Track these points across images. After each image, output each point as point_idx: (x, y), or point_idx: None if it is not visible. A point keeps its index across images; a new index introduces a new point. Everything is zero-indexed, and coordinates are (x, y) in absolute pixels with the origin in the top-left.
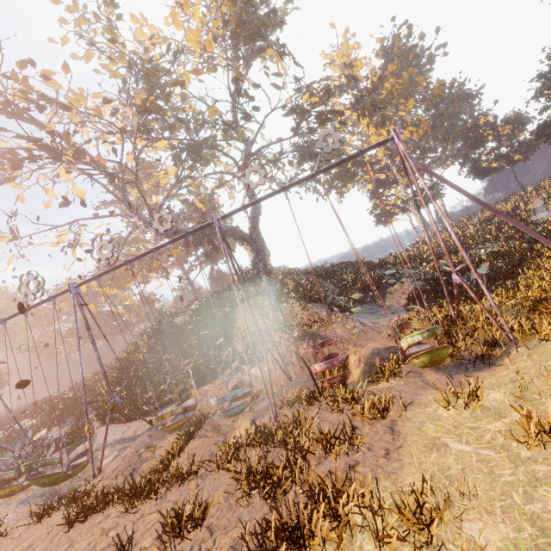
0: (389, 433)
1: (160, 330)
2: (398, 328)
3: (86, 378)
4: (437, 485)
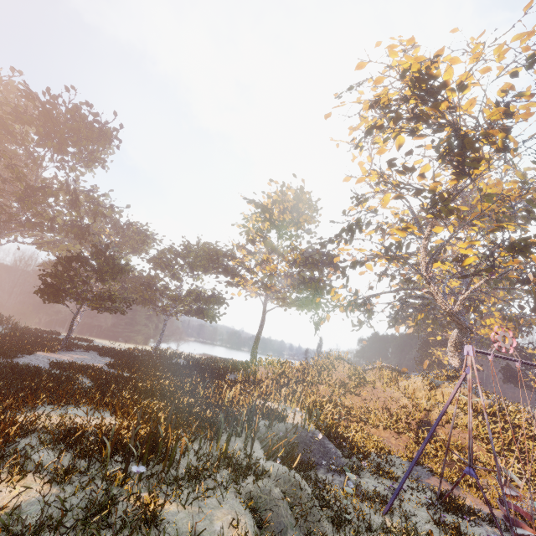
0: None
1: (508, 412)
2: None
3: (177, 353)
4: None
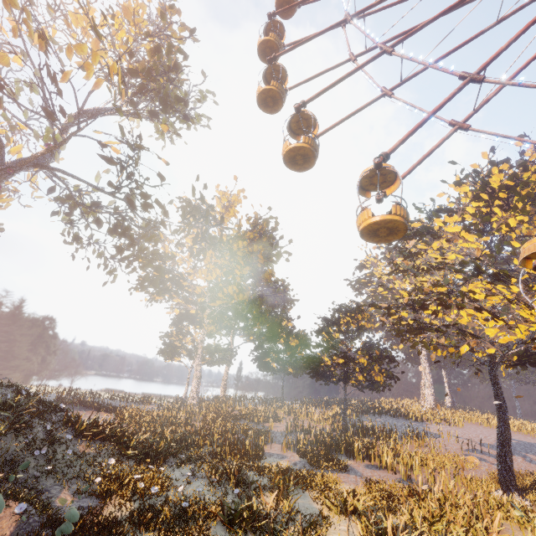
0: None
1: None
2: None
3: None
4: None
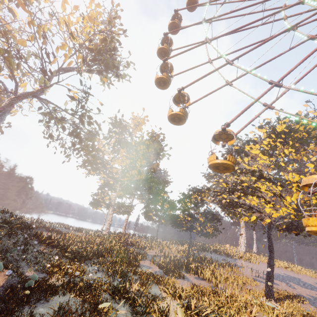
0: None
1: None
2: None
3: None
4: None
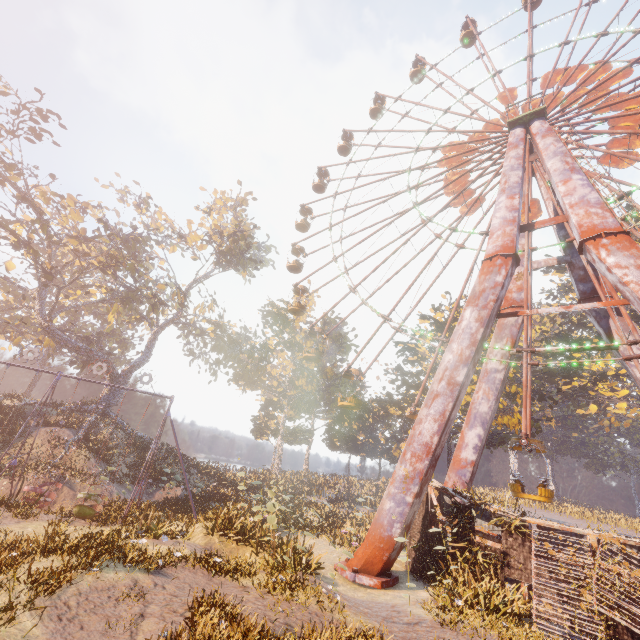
0: (16, 522)
1: None
2: (97, 495)
3: None
4: (4, 531)
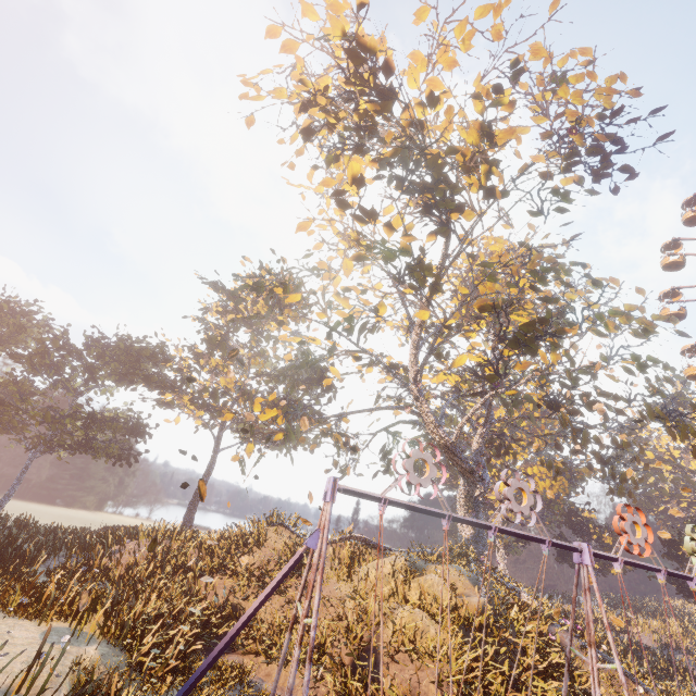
0: None
1: (509, 621)
2: None
3: None
4: None
